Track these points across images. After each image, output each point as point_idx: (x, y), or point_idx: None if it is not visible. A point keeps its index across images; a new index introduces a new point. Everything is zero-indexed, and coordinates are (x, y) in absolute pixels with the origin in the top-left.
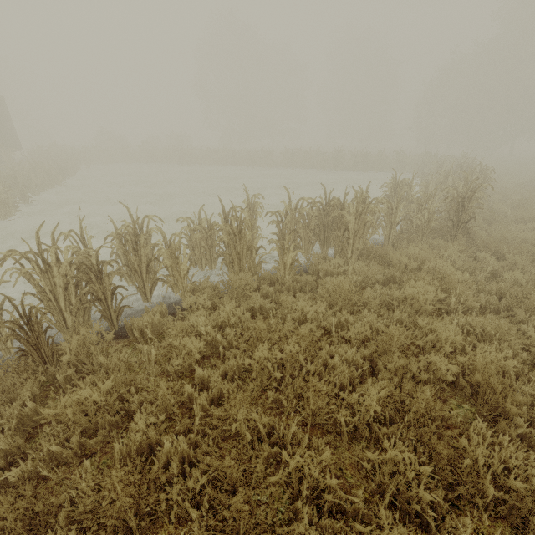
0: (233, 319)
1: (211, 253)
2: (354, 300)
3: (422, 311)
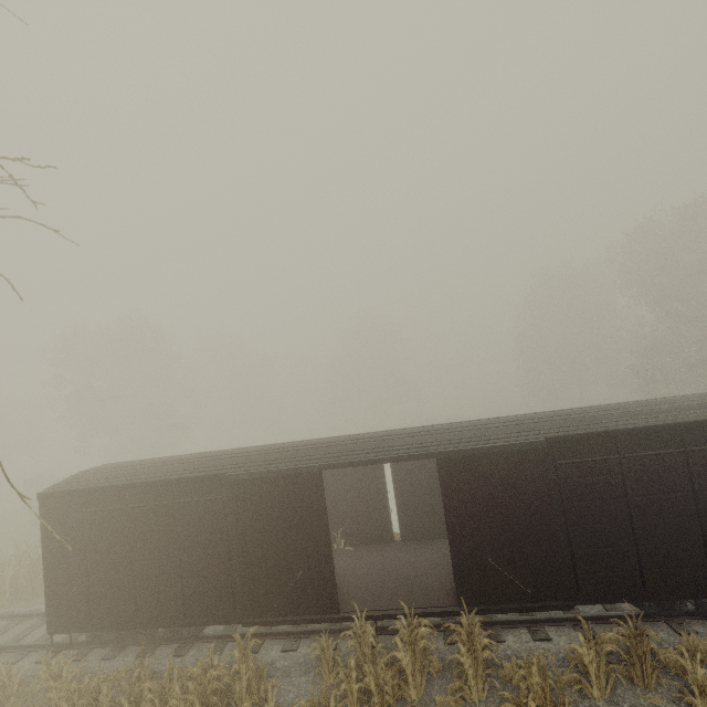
0: None
1: None
2: None
3: None
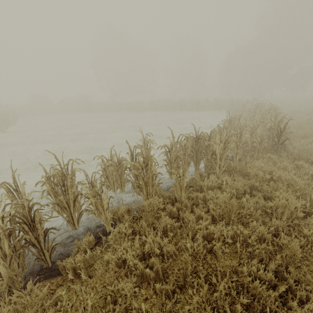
0: (158, 251)
1: (121, 180)
2: (243, 214)
3: (293, 217)
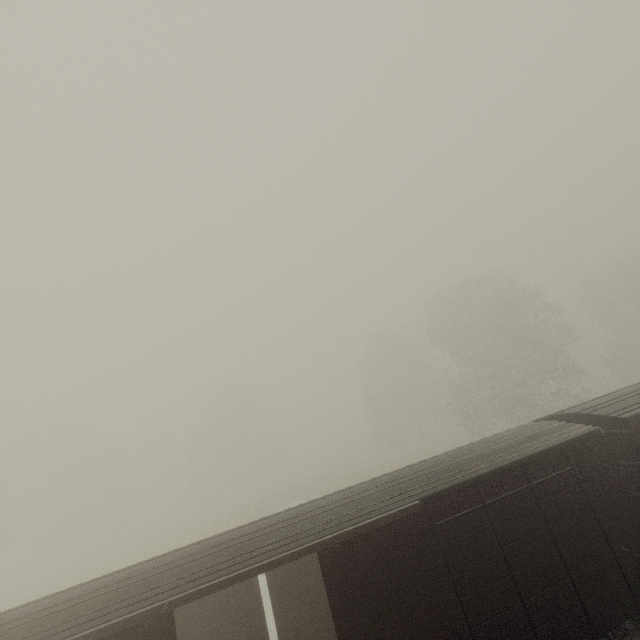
0: None
1: None
2: None
3: None
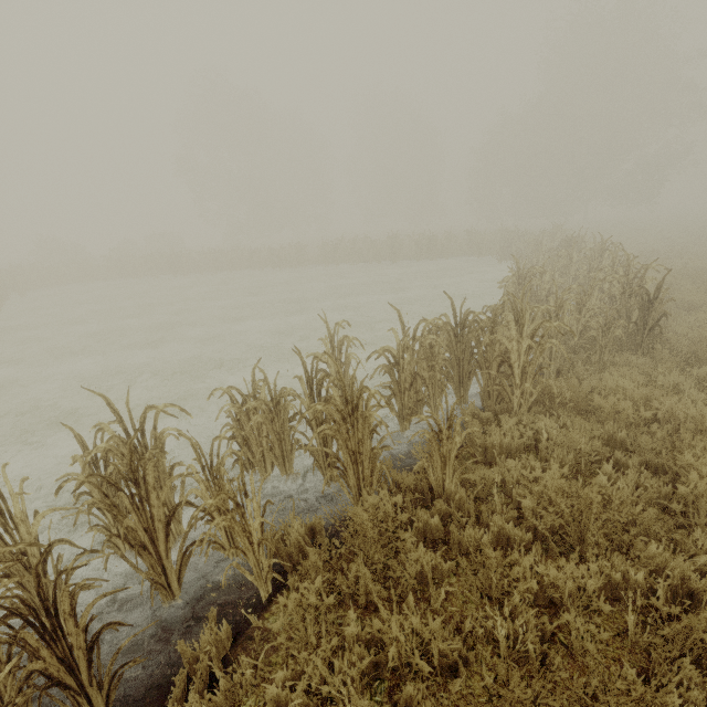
0: (424, 666)
1: (282, 445)
2: (619, 524)
3: None
